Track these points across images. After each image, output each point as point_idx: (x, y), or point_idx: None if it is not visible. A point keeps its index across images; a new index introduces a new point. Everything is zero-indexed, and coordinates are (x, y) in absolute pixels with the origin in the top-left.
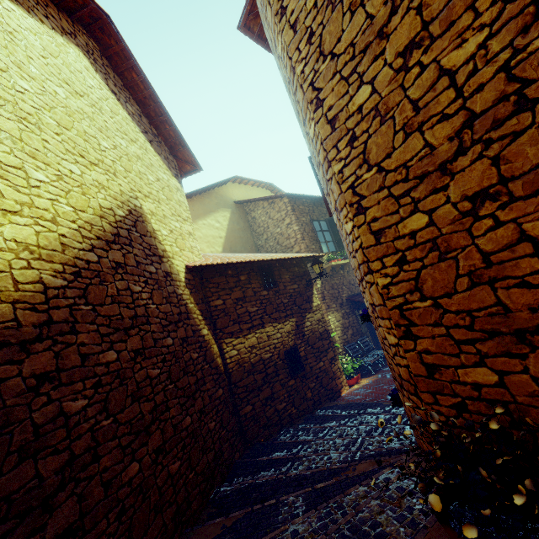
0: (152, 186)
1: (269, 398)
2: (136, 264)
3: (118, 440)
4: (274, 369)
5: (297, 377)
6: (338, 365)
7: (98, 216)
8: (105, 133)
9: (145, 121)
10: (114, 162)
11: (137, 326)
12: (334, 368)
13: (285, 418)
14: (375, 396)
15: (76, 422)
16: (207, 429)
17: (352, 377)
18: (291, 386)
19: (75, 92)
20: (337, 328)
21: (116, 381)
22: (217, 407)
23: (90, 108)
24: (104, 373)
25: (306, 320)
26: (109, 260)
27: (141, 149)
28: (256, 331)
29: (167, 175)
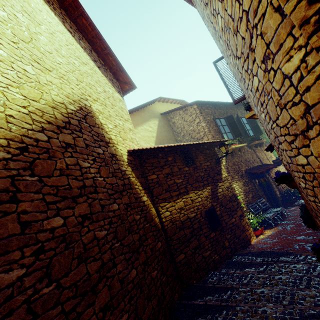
0: (99, 94)
1: (197, 248)
2: (85, 146)
3: (61, 306)
4: (199, 225)
5: (216, 231)
6: (245, 220)
7: (50, 106)
8: (61, 53)
9: (94, 54)
10: (67, 73)
11: (85, 194)
12: (243, 223)
13: (211, 263)
14: (282, 245)
15: (7, 296)
16: (150, 277)
17: (257, 229)
18: (213, 238)
19: (34, 21)
20: (240, 193)
21: (61, 246)
22: (158, 257)
23: (48, 34)
24: (48, 239)
25: (219, 187)
26: (59, 141)
27: (91, 70)
28: (182, 197)
29: (111, 90)
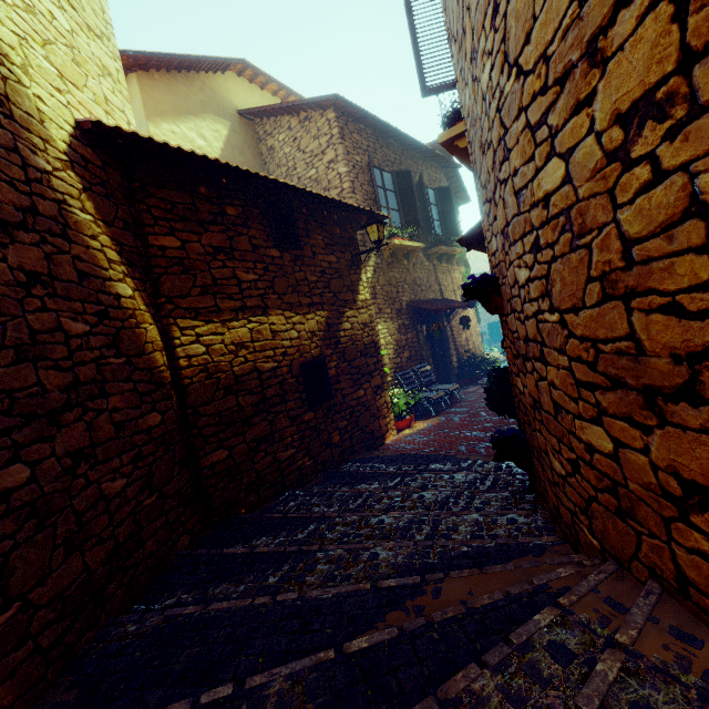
0: None
1: (265, 440)
2: None
3: None
4: (280, 390)
5: (319, 409)
6: (385, 397)
7: None
8: None
9: None
10: None
11: None
12: (380, 402)
13: (291, 475)
14: (439, 445)
15: None
16: (96, 494)
17: (403, 418)
18: (308, 423)
19: None
20: (388, 346)
21: None
22: (140, 448)
23: None
24: None
25: (345, 319)
26: None
27: None
28: (250, 318)
29: None
